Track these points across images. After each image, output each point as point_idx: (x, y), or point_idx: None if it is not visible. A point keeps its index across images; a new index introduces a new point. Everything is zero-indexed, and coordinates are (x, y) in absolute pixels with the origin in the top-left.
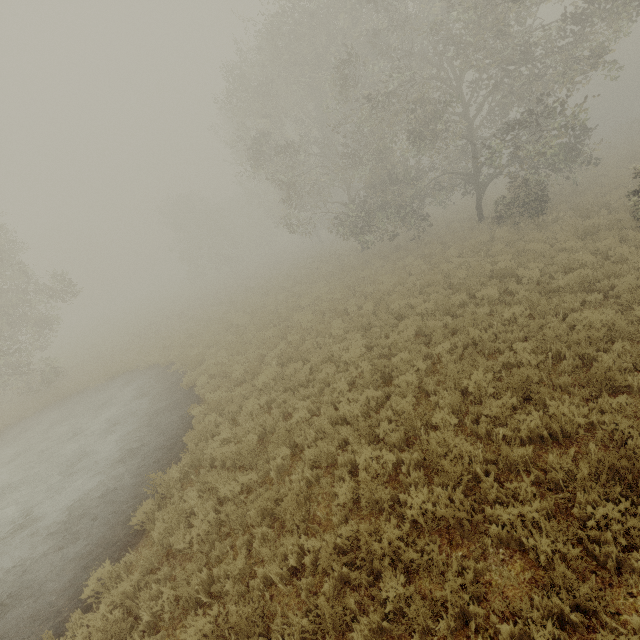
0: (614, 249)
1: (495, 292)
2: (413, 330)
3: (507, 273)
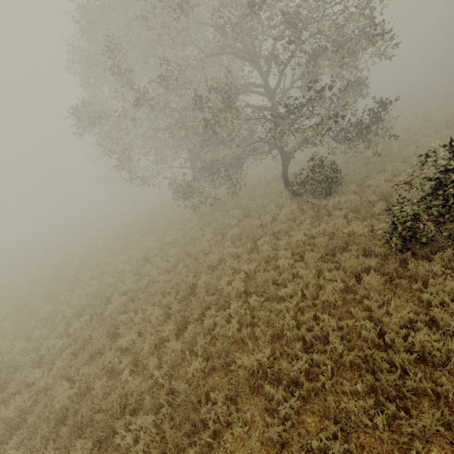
0: (332, 303)
1: (186, 343)
2: (64, 400)
3: (232, 297)
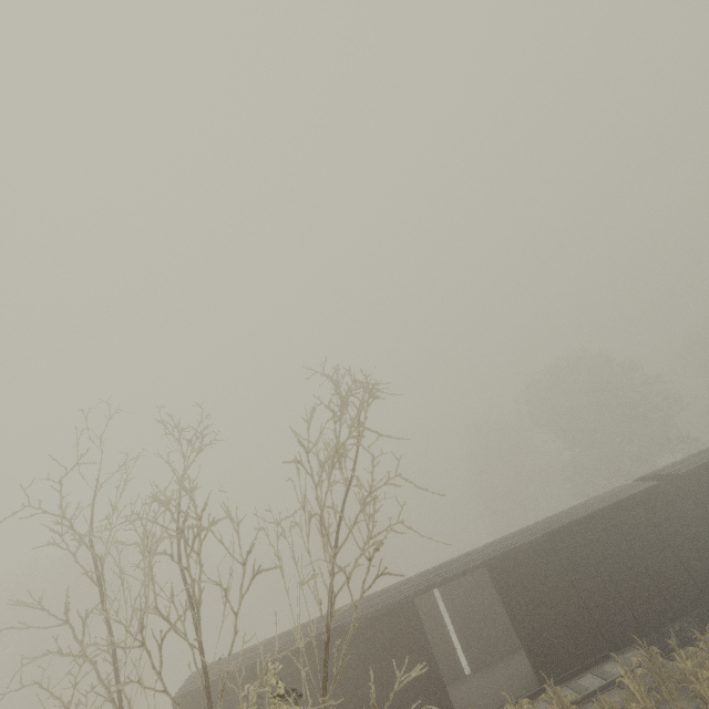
0: None
1: None
2: None
3: None
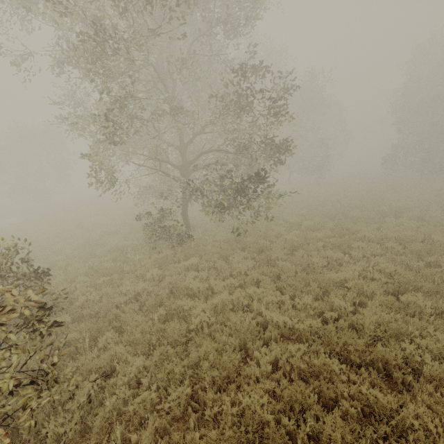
0: None
1: None
2: None
3: None
